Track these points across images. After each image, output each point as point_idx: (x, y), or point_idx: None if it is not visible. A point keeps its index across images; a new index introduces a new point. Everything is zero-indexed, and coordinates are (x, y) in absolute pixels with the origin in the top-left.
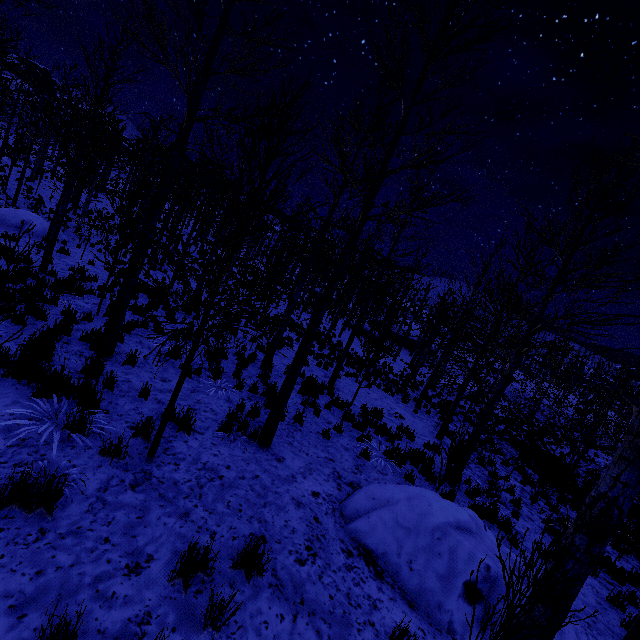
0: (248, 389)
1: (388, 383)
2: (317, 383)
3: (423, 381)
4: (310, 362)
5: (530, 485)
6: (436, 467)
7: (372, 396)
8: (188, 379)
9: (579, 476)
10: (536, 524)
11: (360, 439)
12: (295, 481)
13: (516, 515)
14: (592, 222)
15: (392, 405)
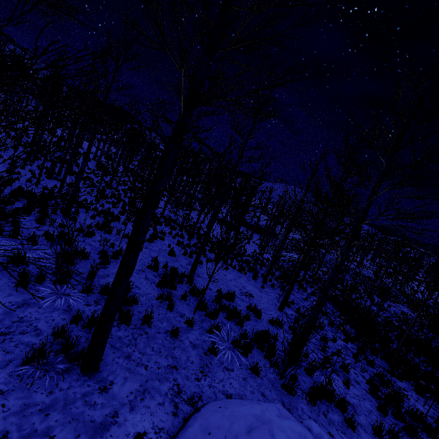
0: (98, 291)
1: (242, 263)
2: (178, 273)
3: (269, 258)
4: (177, 252)
5: (350, 341)
6: (279, 344)
7: (228, 277)
8: (23, 289)
9: (380, 324)
10: (362, 387)
11: (210, 331)
12: (115, 423)
13: (347, 384)
14: (410, 127)
15: (244, 284)
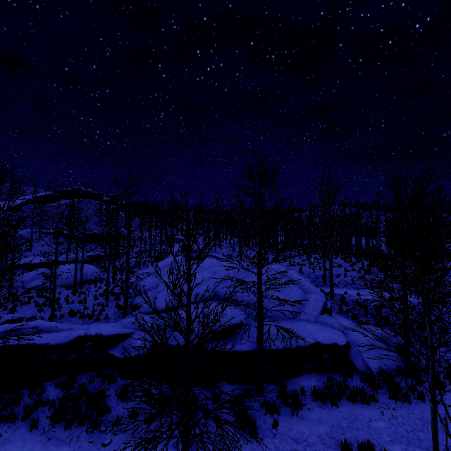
0: None
1: None
2: None
3: None
4: None
5: None
6: None
7: None
8: None
9: None
10: None
11: None
12: None
13: None
14: None
15: None
